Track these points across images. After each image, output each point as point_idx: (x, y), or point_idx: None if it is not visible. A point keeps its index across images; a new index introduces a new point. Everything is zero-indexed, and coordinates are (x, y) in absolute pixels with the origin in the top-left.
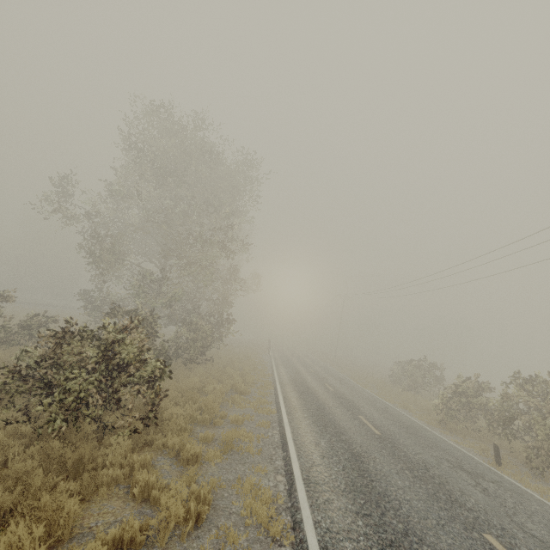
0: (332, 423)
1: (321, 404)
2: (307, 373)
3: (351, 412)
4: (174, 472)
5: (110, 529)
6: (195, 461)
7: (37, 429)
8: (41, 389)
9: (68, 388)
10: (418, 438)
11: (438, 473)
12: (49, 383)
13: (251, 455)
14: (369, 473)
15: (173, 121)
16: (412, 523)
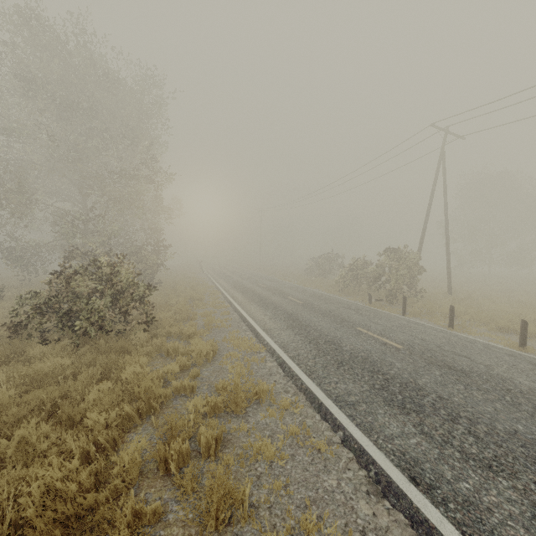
0: (271, 303)
1: (260, 295)
2: (242, 280)
3: (281, 296)
4: (182, 343)
5: (171, 363)
6: (193, 336)
7: (75, 341)
8: (60, 317)
9: (89, 309)
10: (326, 301)
11: (337, 313)
12: (65, 312)
13: (225, 328)
14: (299, 320)
15: (48, 28)
16: (323, 332)
